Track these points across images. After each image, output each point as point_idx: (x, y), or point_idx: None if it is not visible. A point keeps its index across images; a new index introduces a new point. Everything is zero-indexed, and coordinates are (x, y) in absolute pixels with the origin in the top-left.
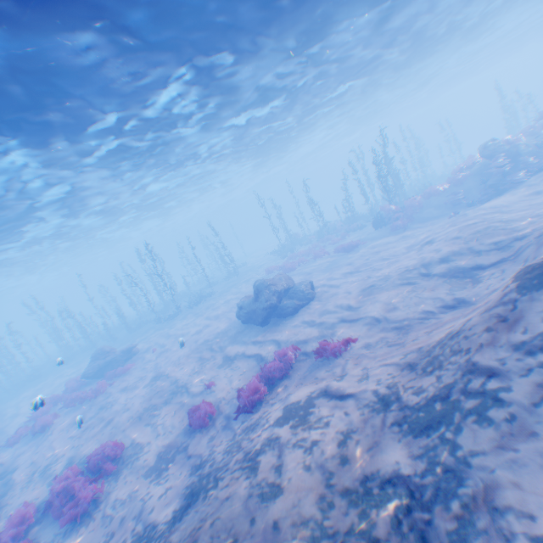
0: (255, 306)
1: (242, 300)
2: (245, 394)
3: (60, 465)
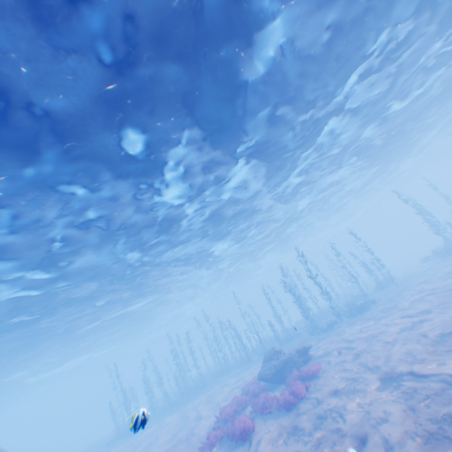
0: None
1: None
2: None
3: None
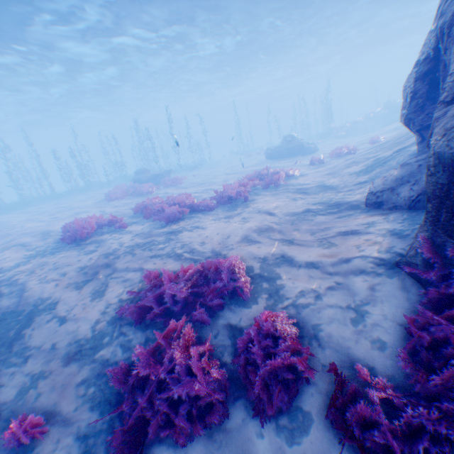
0: (290, 145)
1: (272, 146)
2: (343, 151)
3: (218, 186)
